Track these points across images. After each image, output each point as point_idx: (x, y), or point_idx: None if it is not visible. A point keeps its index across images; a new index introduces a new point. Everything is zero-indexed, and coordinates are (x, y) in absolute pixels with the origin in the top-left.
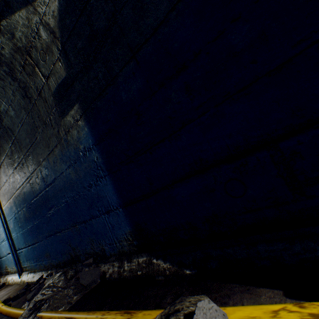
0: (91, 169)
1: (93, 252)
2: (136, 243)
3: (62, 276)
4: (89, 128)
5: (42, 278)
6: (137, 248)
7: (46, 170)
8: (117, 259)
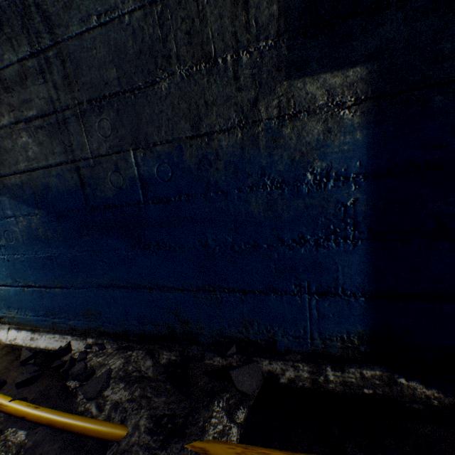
0: (323, 214)
1: (243, 338)
2: (364, 350)
3: (149, 360)
4: (369, 138)
5: (80, 352)
6: (362, 356)
7: (159, 166)
8: (306, 360)
